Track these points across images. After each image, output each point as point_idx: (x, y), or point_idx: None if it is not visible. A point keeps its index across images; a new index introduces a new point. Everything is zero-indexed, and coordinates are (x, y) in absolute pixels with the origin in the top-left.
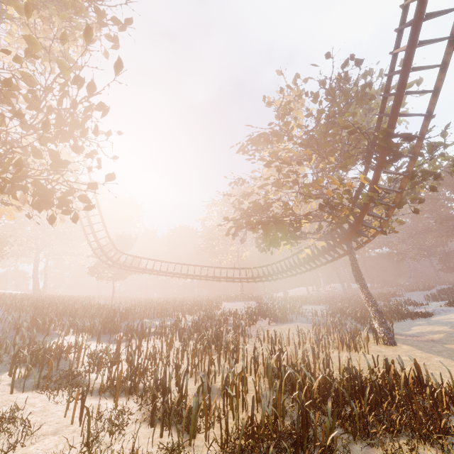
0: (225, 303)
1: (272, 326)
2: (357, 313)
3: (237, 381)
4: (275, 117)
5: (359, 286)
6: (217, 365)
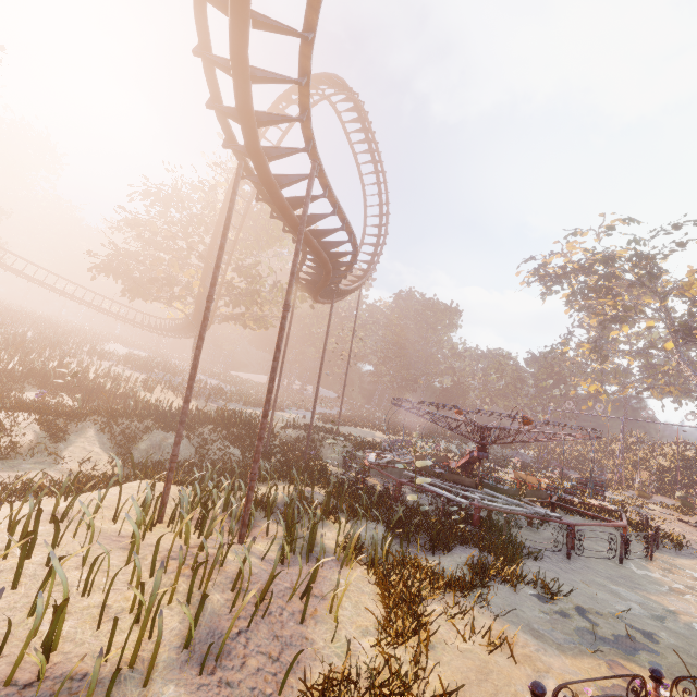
0: (120, 346)
1: (116, 367)
2: (221, 389)
3: (4, 363)
4: (172, 185)
5: (191, 356)
6: (2, 356)
